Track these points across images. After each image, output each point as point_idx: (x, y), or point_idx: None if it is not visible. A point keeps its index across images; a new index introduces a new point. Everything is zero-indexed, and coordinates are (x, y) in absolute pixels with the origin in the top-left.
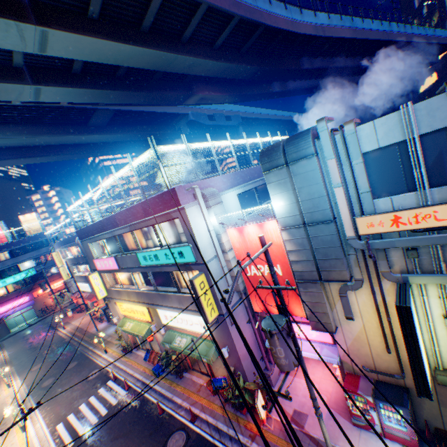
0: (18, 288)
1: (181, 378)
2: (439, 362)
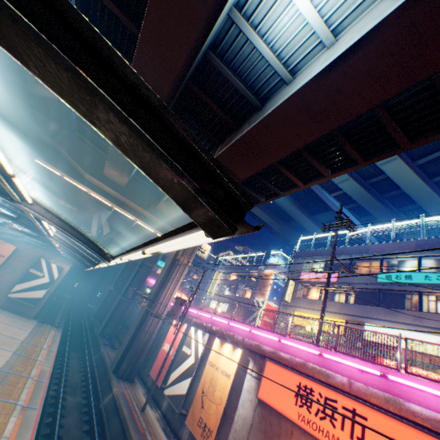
0: None
1: None
2: None
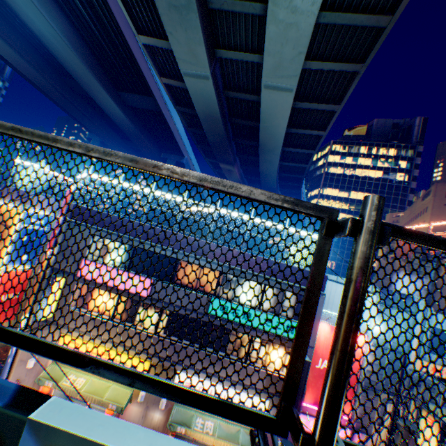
0: None
1: None
2: None
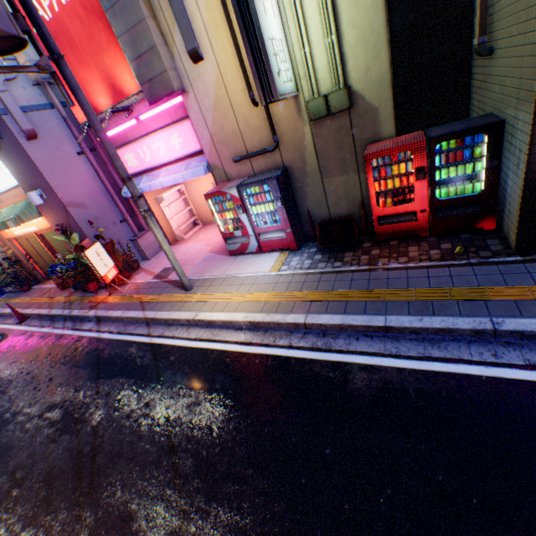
0: None
1: (26, 292)
2: (314, 83)
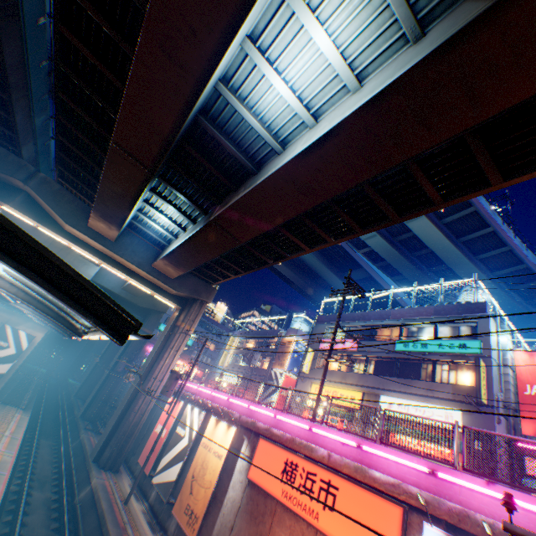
0: None
1: None
2: None
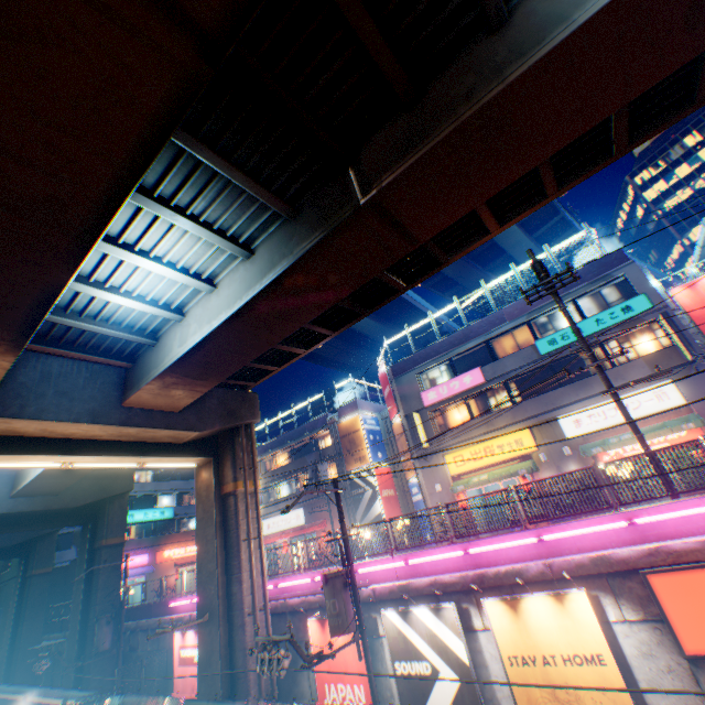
0: (141, 534)
1: None
2: None
